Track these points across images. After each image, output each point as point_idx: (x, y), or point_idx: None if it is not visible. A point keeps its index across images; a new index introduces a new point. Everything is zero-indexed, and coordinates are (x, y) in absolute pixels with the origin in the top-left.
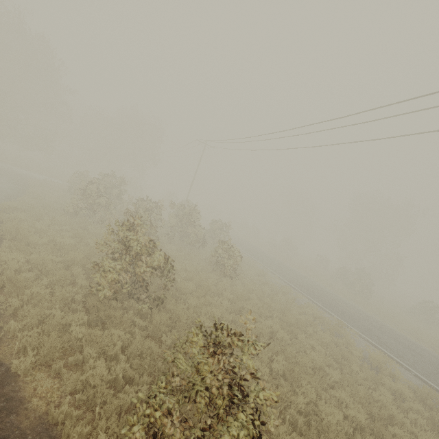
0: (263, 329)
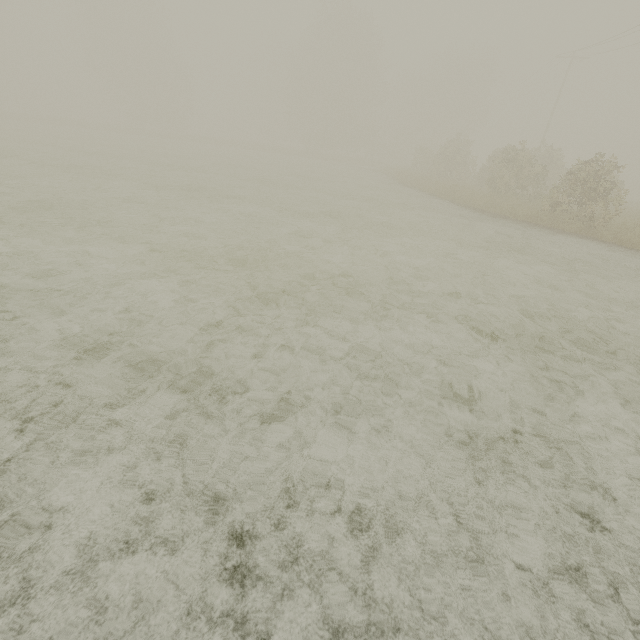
0: (636, 215)
